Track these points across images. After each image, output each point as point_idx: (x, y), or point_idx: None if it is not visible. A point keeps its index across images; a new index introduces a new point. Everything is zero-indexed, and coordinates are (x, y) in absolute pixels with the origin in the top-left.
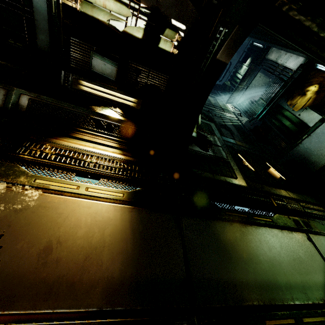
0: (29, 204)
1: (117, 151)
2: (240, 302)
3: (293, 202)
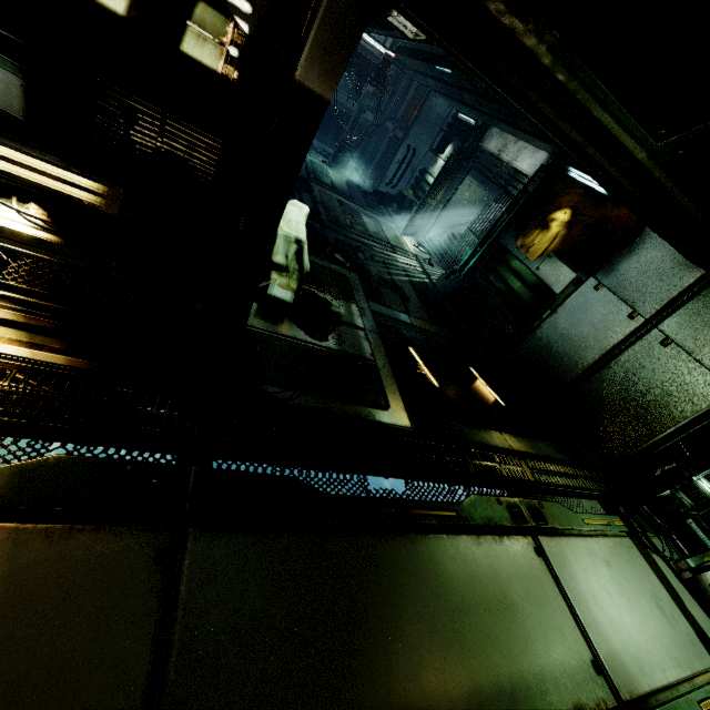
0: None
1: (6, 332)
2: None
3: (513, 461)
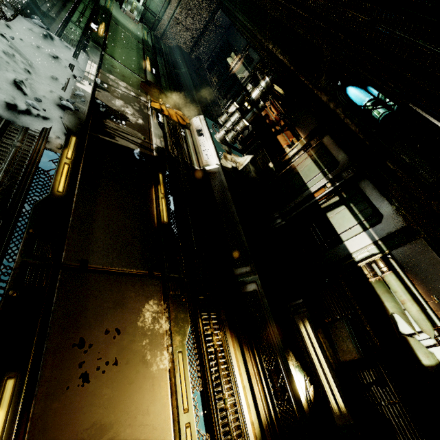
0: (152, 365)
1: (257, 427)
2: None
3: None
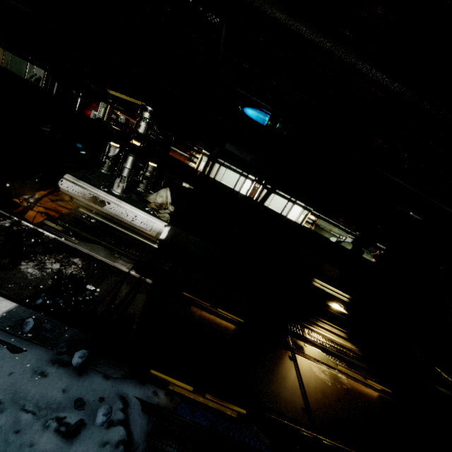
0: (348, 386)
1: (352, 344)
2: None
3: None
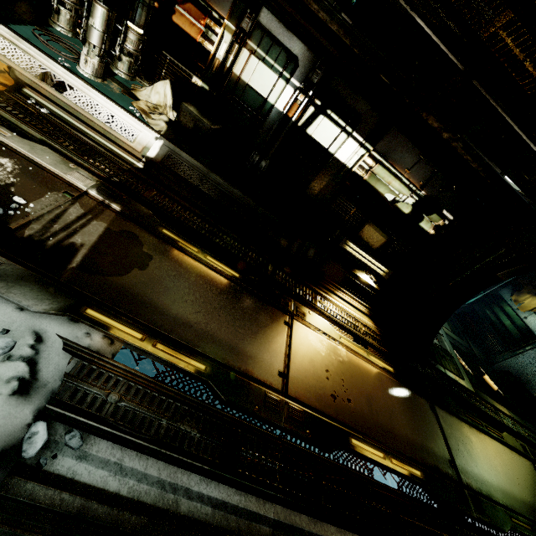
0: (344, 359)
1: (370, 320)
2: (490, 496)
3: (518, 426)
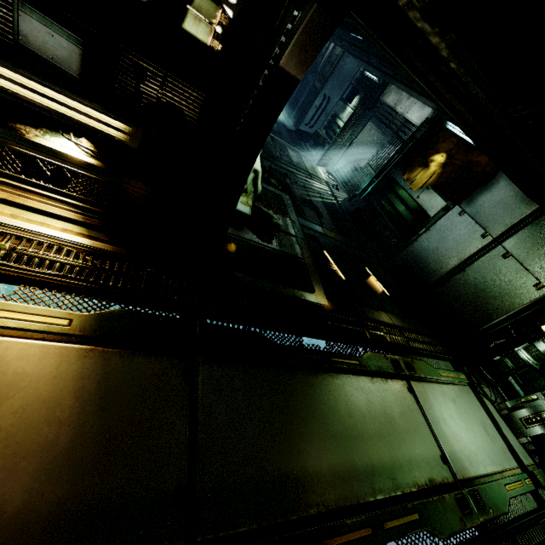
0: None
1: (74, 228)
2: (287, 515)
3: (395, 332)
